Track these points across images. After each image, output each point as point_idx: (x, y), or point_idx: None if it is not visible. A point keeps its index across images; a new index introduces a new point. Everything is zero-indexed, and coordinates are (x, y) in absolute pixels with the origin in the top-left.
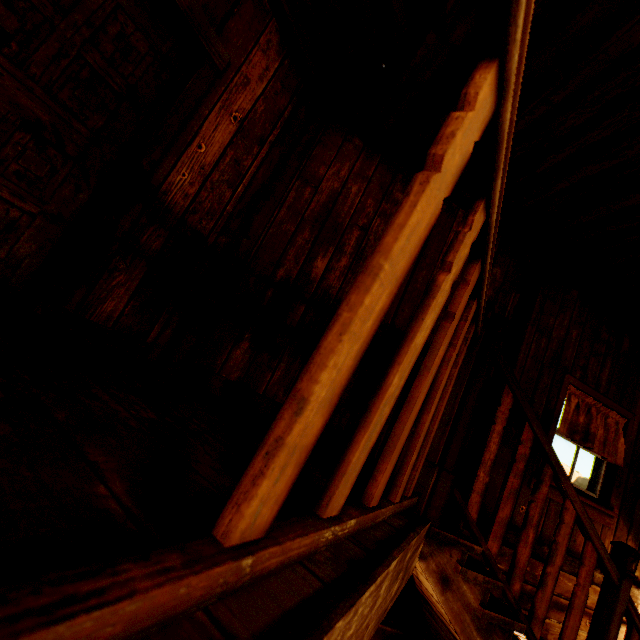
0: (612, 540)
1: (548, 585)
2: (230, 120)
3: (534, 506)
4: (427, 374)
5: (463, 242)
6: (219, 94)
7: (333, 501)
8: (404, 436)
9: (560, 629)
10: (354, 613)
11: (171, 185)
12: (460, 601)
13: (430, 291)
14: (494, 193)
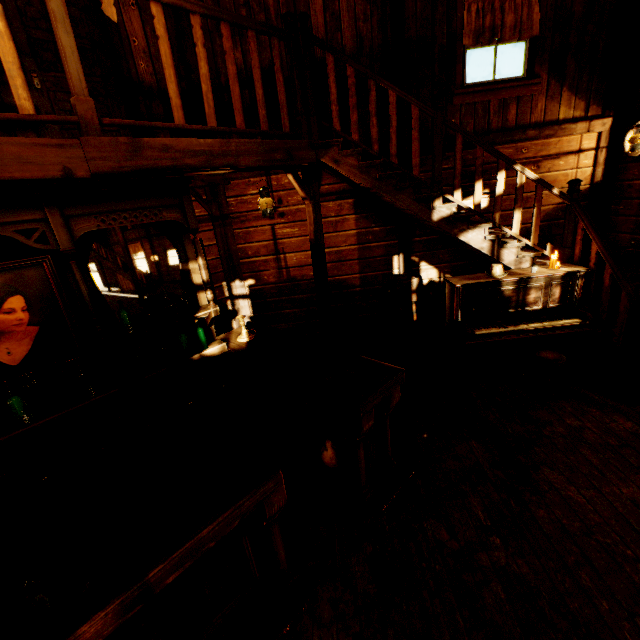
0: (545, 102)
1: (393, 139)
2: (132, 9)
3: (370, 106)
4: (230, 79)
5: (194, 34)
6: (116, 0)
7: (209, 123)
8: (238, 104)
9: (509, 181)
10: (228, 143)
11: (142, 75)
12: (348, 166)
13: (197, 56)
14: (191, 9)
